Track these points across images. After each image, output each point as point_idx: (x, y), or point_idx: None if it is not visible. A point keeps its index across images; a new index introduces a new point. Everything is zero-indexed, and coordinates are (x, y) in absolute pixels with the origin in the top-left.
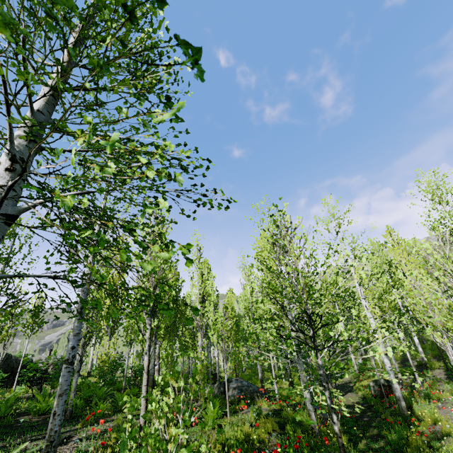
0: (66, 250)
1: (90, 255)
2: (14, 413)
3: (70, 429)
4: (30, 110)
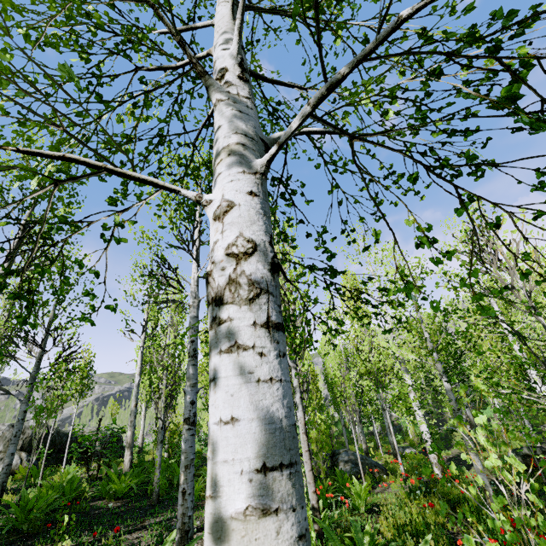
0: (164, 276)
1: (193, 282)
2: (79, 498)
3: (170, 516)
4: (230, 10)
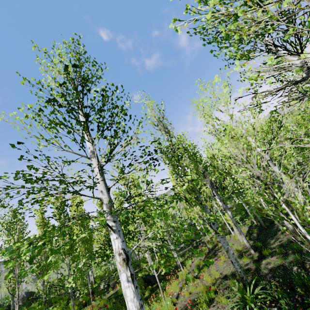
0: None
1: None
2: None
3: None
4: None
